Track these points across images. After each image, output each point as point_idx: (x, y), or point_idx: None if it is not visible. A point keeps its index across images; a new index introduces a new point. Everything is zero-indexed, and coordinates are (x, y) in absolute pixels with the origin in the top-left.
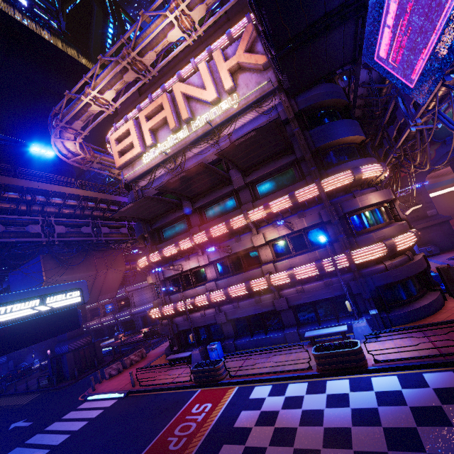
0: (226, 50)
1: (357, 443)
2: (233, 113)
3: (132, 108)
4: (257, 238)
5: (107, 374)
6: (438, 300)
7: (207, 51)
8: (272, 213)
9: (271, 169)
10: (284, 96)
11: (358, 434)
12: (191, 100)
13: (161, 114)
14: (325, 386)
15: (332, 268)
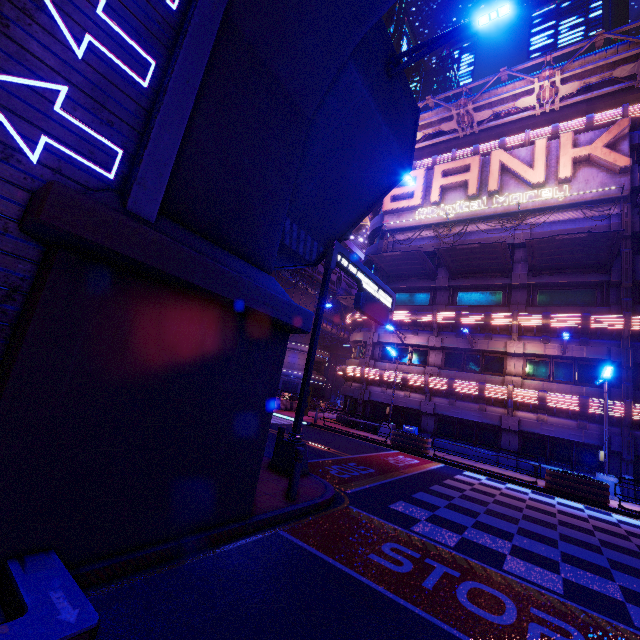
0: (579, 135)
1: (595, 524)
2: (552, 205)
3: (417, 154)
4: (514, 345)
5: (277, 404)
6: None
7: (552, 128)
8: (549, 326)
9: (569, 281)
10: (628, 209)
11: (596, 522)
12: (505, 173)
13: (463, 175)
14: (553, 498)
15: (599, 410)
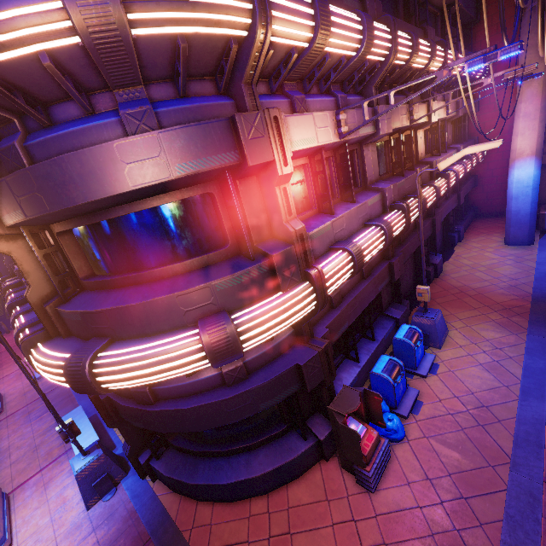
0: None
1: None
2: None
3: None
4: None
5: None
6: (273, 475)
7: None
8: None
9: None
10: None
11: None
12: None
13: None
14: None
15: None
